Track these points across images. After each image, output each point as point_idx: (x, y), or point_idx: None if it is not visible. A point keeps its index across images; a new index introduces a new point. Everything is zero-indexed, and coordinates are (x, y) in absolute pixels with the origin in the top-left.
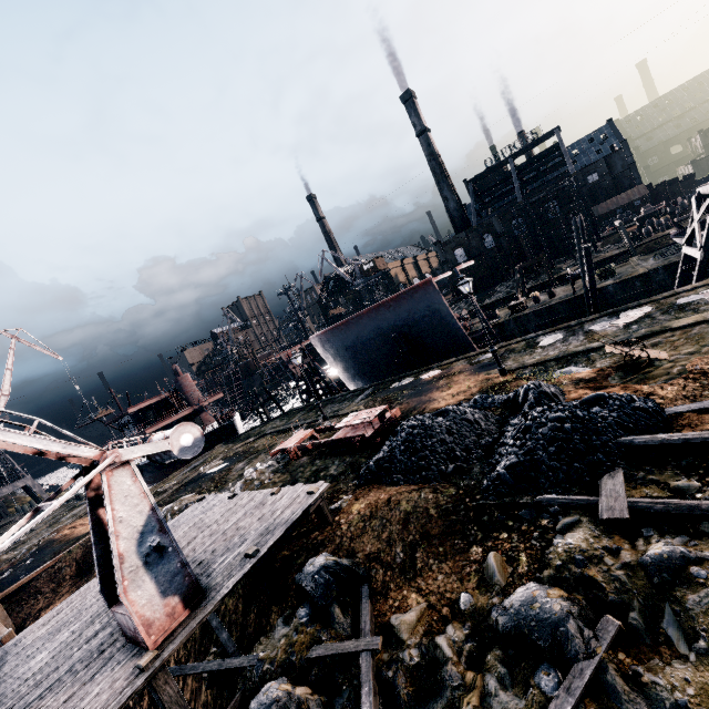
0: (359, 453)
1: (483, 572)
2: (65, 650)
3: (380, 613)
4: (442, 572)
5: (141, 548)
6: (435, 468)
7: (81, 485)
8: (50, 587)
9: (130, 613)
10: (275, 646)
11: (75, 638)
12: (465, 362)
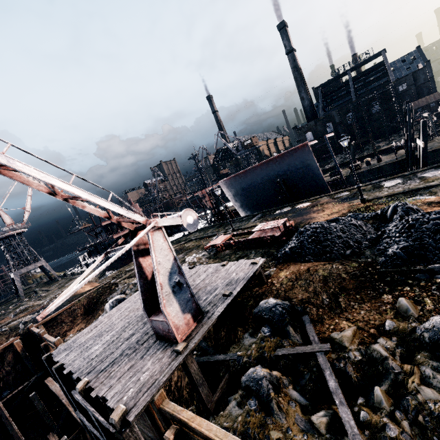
0: (268, 247)
1: (397, 309)
2: (113, 344)
3: (320, 332)
4: (363, 309)
5: (170, 282)
6: (336, 252)
7: (139, 237)
8: (69, 319)
9: (168, 319)
10: (247, 349)
11: (116, 338)
12: (328, 198)
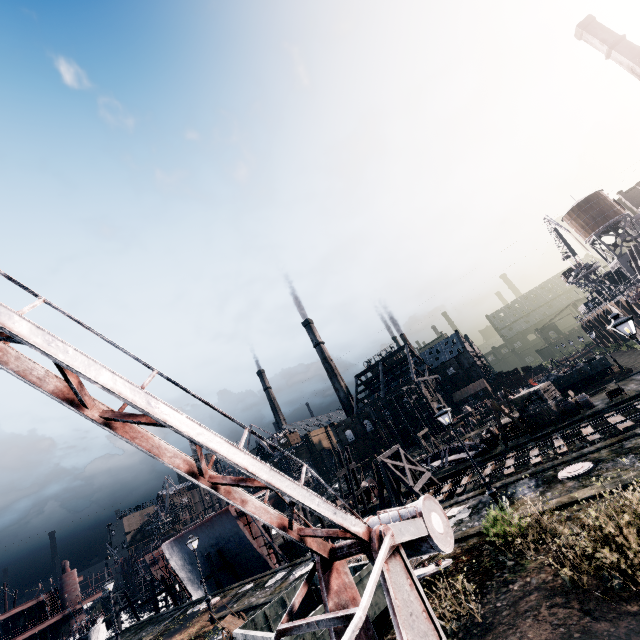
0: None
1: None
2: None
3: None
4: None
5: None
6: None
7: None
8: None
9: None
10: None
11: None
12: (236, 591)
